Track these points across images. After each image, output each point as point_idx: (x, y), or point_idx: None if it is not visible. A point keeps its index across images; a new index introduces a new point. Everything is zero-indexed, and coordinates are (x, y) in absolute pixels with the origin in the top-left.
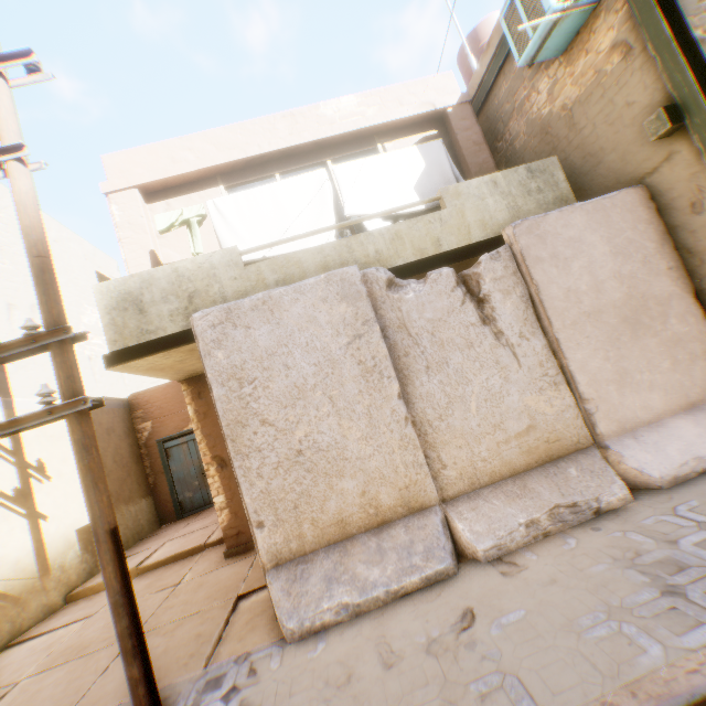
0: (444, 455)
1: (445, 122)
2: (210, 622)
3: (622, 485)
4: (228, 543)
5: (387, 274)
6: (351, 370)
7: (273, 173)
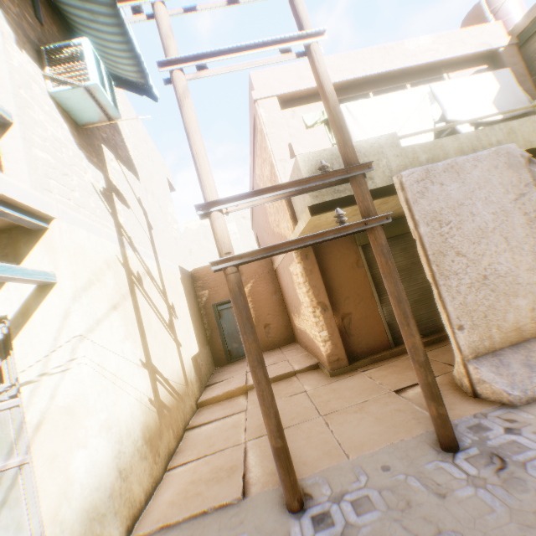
0: None
1: (492, 60)
2: (395, 404)
3: None
4: (331, 366)
5: (525, 153)
6: (518, 219)
7: (368, 92)
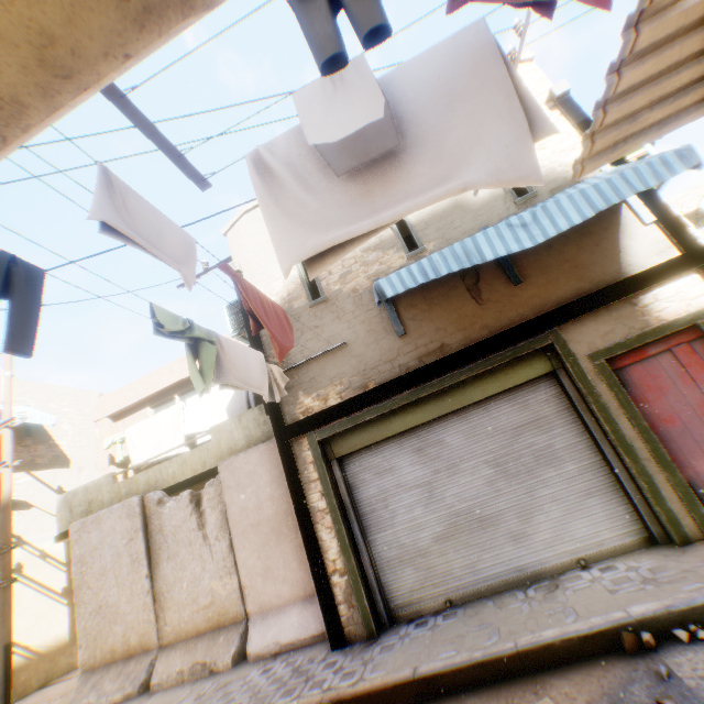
0: (167, 615)
1: None
2: None
3: (231, 654)
4: None
5: (159, 495)
6: (127, 559)
7: (174, 395)
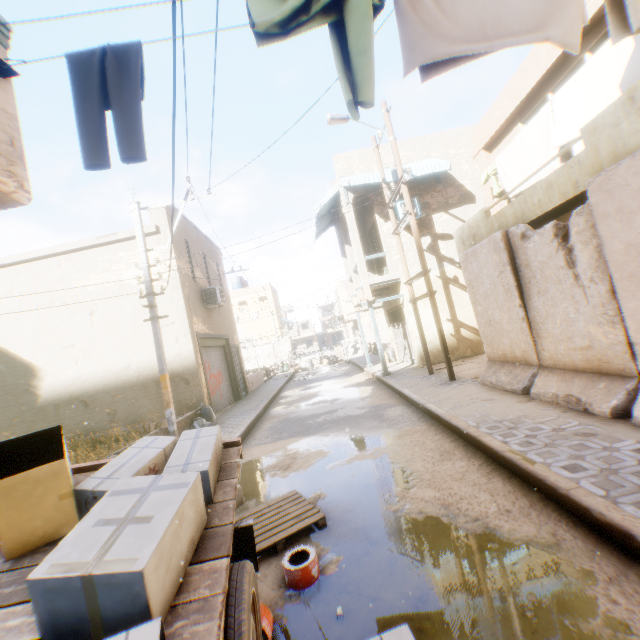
0: (542, 343)
1: None
2: None
3: (608, 407)
4: None
5: (521, 230)
6: (500, 289)
7: (544, 96)
